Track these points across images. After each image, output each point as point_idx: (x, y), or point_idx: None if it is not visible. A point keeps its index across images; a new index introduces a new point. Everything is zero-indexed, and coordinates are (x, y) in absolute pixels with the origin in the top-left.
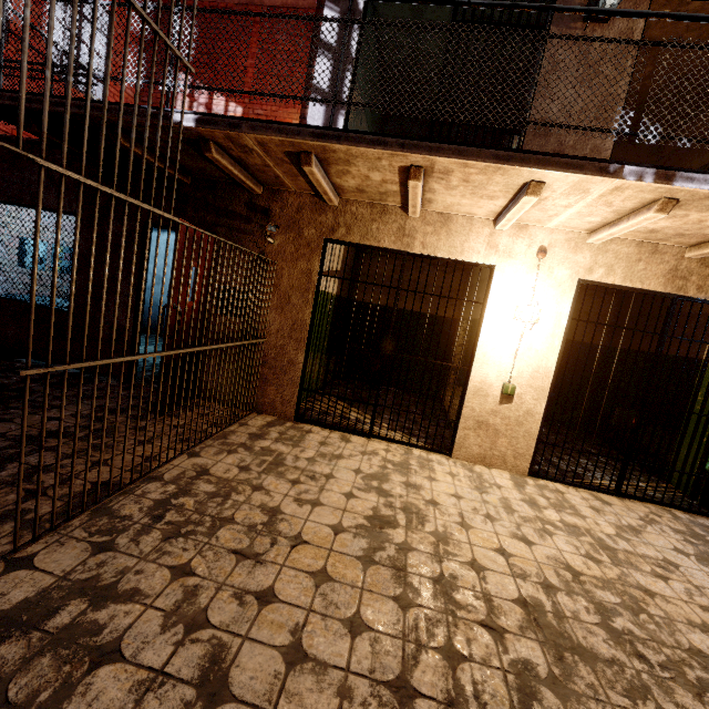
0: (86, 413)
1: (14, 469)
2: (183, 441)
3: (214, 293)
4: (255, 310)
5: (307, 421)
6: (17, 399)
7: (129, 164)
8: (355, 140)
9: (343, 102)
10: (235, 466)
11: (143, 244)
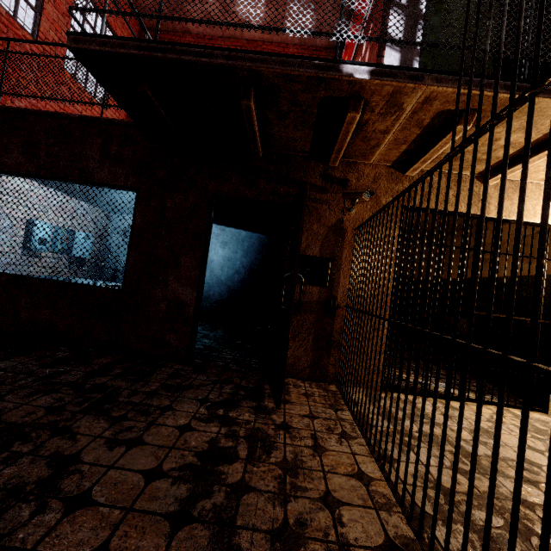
0: (206, 413)
1: (255, 548)
2: (380, 443)
3: (391, 255)
4: (359, 276)
5: (395, 389)
6: (110, 403)
7: (517, 61)
8: (550, 92)
9: (541, 55)
10: (448, 469)
11: (209, 216)
